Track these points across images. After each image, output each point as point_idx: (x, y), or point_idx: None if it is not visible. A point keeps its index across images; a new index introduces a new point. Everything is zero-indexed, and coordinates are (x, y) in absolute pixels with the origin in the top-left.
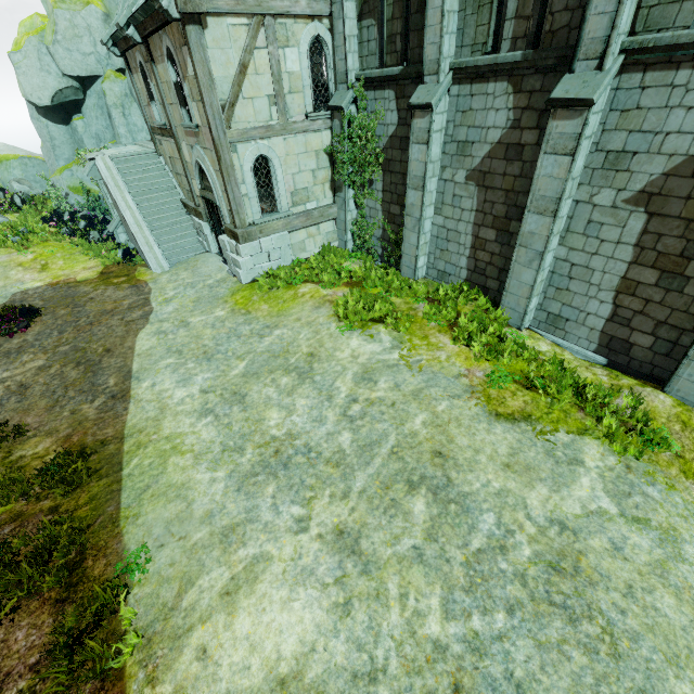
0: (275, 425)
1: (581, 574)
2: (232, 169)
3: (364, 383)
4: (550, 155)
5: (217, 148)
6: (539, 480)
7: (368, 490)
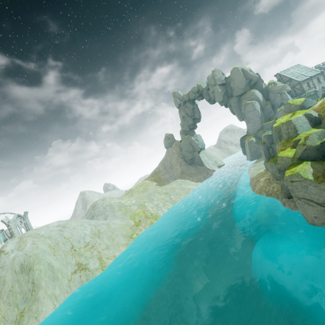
0: None
1: None
2: None
3: None
4: None
5: None
6: None
7: None
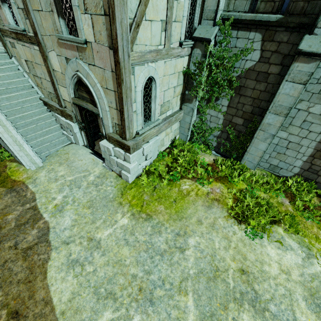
0: None
1: None
2: (129, 90)
3: None
4: None
5: (121, 70)
6: None
7: None
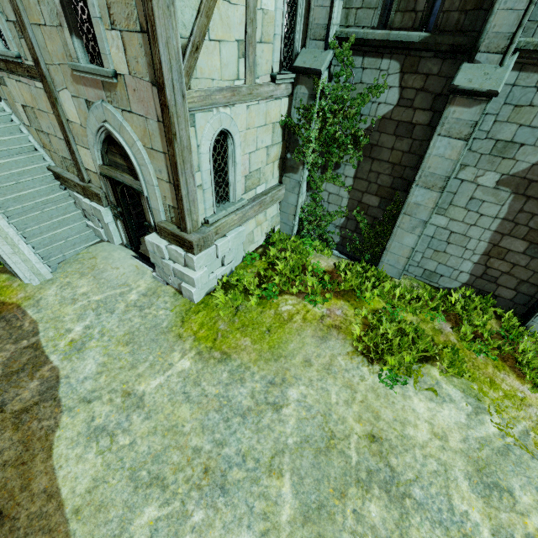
0: None
1: None
2: (188, 152)
3: (496, 496)
4: None
5: (171, 118)
6: None
7: None
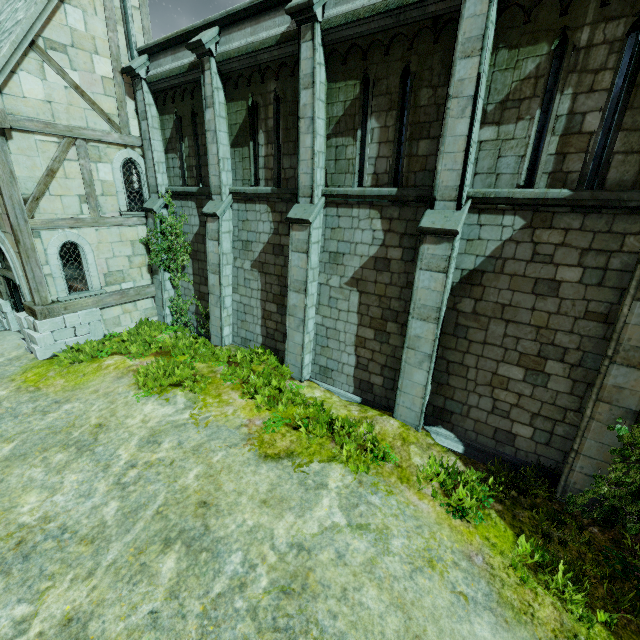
0: (29, 510)
1: (307, 590)
2: (33, 252)
3: (148, 446)
4: (295, 253)
5: (15, 232)
6: (289, 509)
7: (118, 561)
